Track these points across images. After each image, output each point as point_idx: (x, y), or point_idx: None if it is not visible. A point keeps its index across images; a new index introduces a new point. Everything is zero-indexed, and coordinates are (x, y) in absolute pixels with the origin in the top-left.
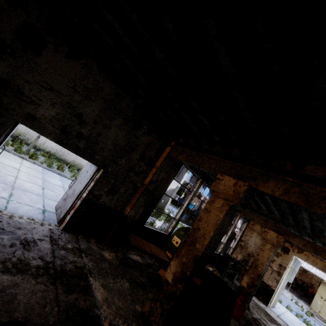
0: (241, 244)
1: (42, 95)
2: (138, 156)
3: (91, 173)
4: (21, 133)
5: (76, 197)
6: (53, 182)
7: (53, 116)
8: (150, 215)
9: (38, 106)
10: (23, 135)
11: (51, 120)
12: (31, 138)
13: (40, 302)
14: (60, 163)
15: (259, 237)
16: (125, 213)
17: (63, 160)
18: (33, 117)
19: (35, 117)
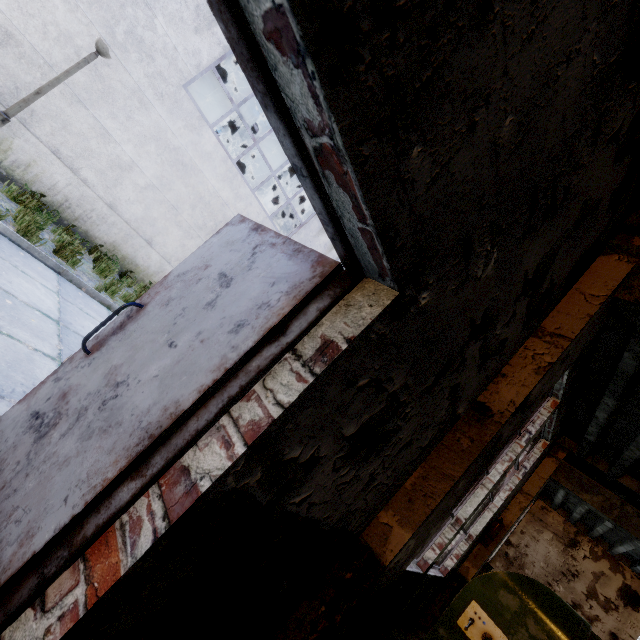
0: (507, 553)
1: None
2: (537, 258)
3: (275, 298)
4: None
5: (130, 461)
6: (20, 291)
7: None
8: None
9: None
10: None
11: None
12: None
13: None
14: (71, 239)
15: (557, 545)
16: (371, 544)
17: (82, 235)
18: None
19: None
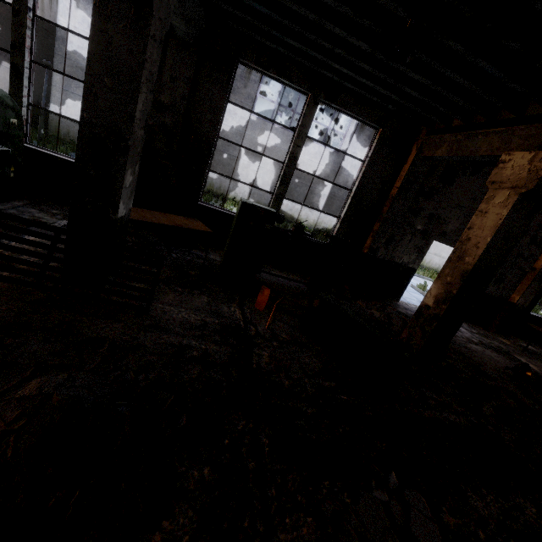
0: None
1: (451, 214)
2: (528, 239)
3: None
4: (317, 223)
5: None
6: None
7: (456, 227)
8: (537, 302)
9: (448, 223)
10: (319, 225)
11: (455, 231)
12: (326, 226)
13: (505, 362)
14: None
15: None
16: (511, 301)
17: None
18: (444, 233)
19: (445, 233)
